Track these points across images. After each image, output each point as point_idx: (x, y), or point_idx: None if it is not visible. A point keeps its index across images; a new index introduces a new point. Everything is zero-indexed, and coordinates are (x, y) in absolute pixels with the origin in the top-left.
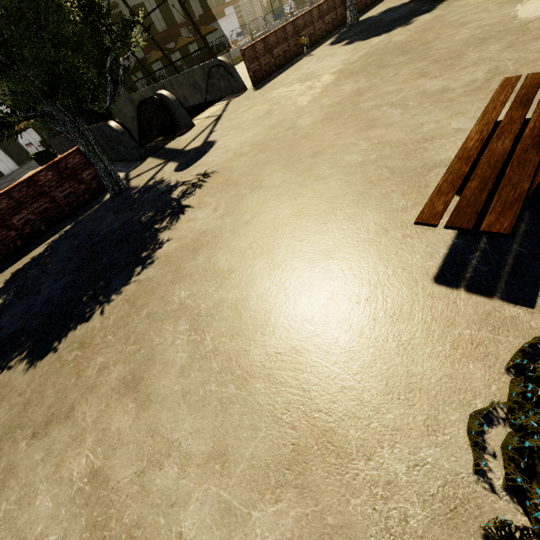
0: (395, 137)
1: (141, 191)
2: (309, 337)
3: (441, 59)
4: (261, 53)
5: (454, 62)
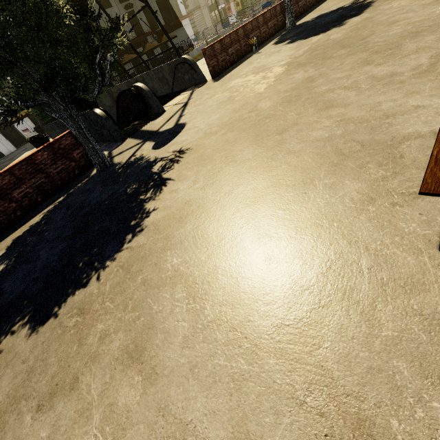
0: (356, 115)
1: (124, 166)
2: (316, 308)
3: (381, 50)
4: (219, 52)
5: (394, 52)
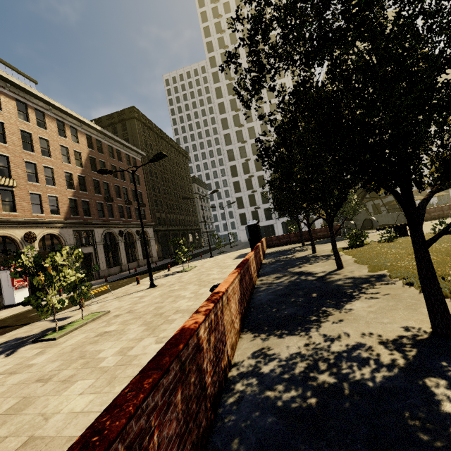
0: None
1: None
2: None
3: None
4: None
5: None
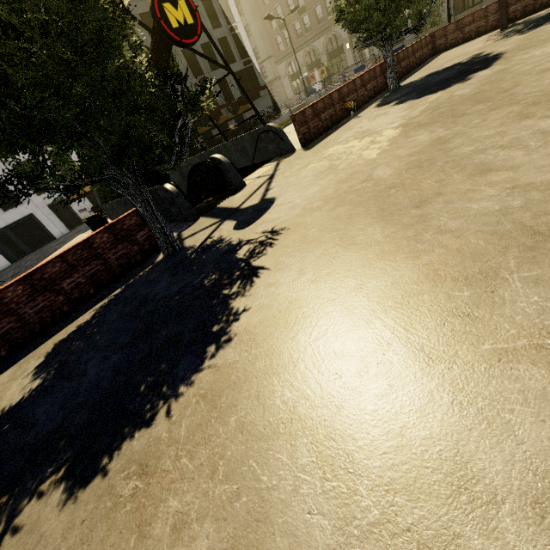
0: (537, 179)
1: (198, 251)
2: None
3: (541, 100)
4: (310, 118)
5: None
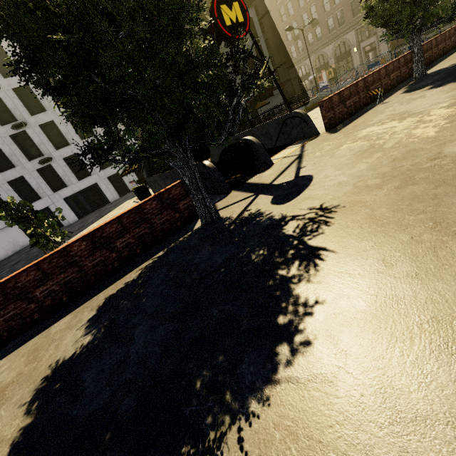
0: None
1: (236, 222)
2: None
3: None
4: (336, 104)
5: None
